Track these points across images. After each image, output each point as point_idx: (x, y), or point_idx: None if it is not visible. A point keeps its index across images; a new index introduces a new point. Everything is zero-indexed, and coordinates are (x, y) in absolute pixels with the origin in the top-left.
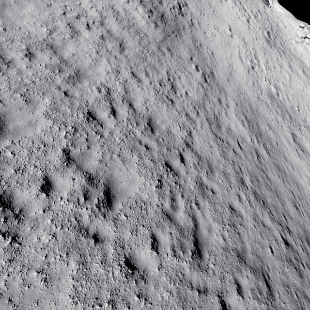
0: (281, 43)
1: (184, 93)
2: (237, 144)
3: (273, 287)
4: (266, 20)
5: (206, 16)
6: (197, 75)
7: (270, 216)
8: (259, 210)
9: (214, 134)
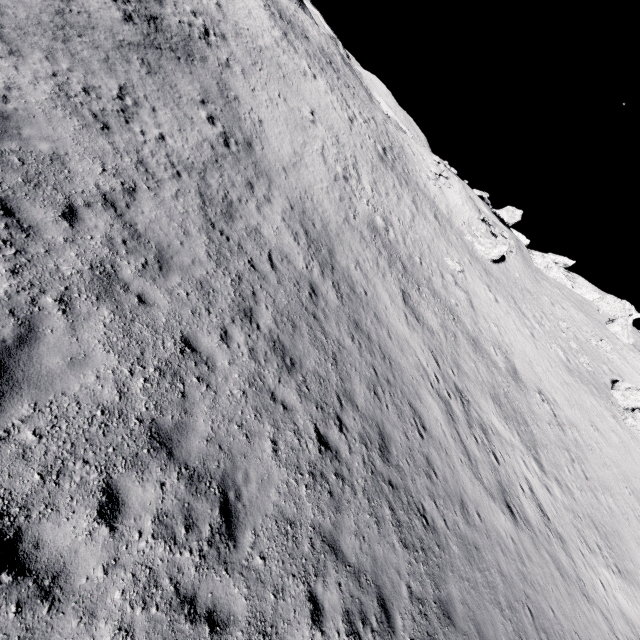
0: (404, 170)
1: (155, 134)
2: (265, 258)
3: (243, 520)
4: (384, 134)
5: (266, 73)
6: (208, 129)
7: (301, 389)
8: (274, 371)
9: (209, 222)
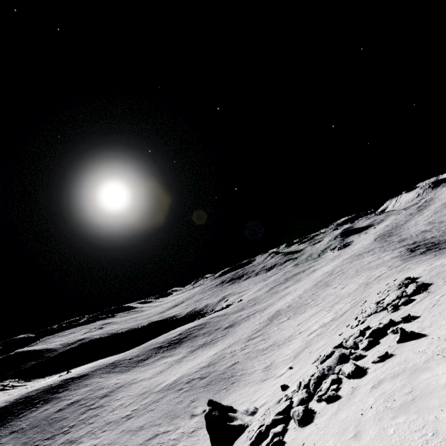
0: None
1: None
2: None
3: None
4: None
5: None
6: None
7: None
8: None
9: None
